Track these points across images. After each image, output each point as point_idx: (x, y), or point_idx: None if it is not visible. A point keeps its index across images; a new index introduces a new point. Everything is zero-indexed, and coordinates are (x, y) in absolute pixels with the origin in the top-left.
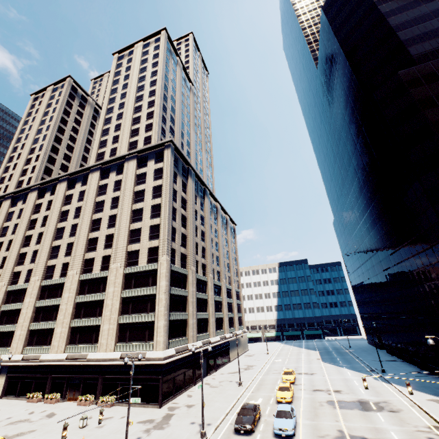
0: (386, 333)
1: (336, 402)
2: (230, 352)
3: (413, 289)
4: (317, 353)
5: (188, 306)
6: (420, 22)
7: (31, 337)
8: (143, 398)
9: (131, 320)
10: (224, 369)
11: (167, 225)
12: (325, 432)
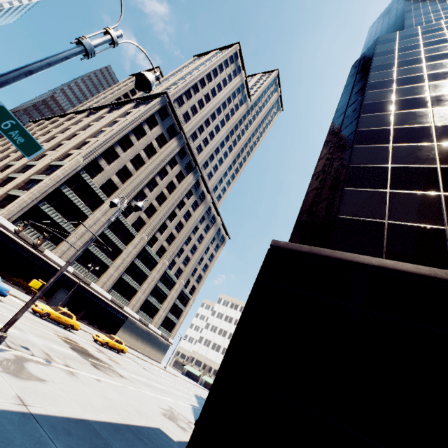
0: None
1: (75, 343)
2: (120, 330)
3: None
4: None
5: (81, 225)
6: (438, 4)
7: None
8: None
9: (15, 193)
10: (89, 327)
11: (105, 139)
12: None
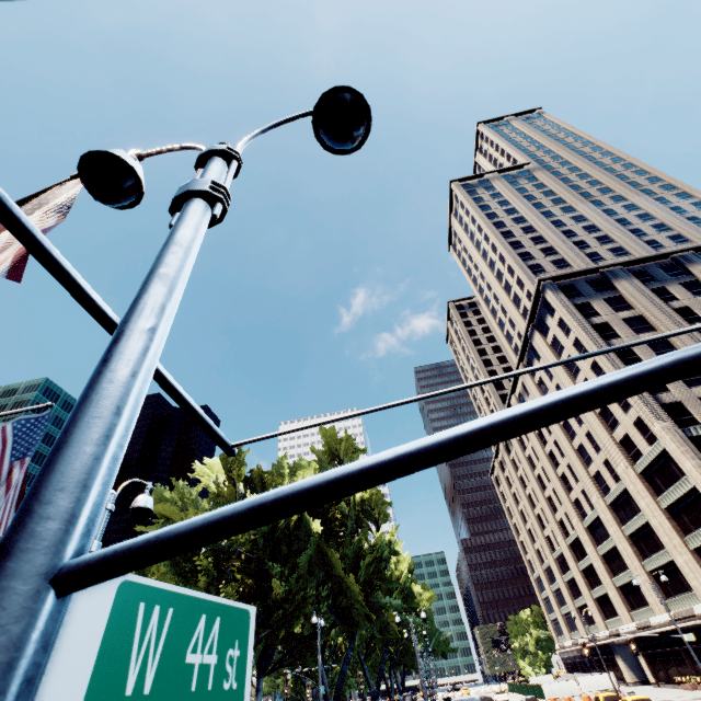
0: None
1: None
2: None
3: None
4: None
5: None
6: None
7: (627, 598)
8: None
9: (700, 540)
10: None
11: None
12: None
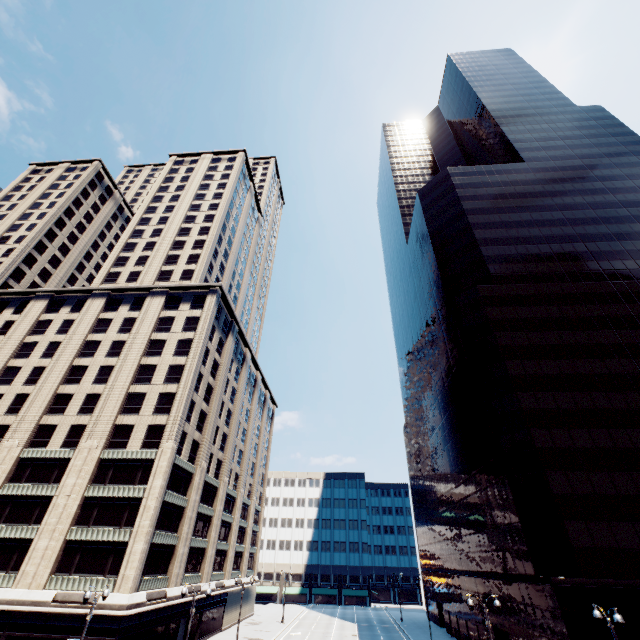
0: (448, 600)
1: None
2: (224, 614)
3: (477, 535)
4: (354, 626)
5: (182, 525)
6: (501, 244)
7: None
8: None
9: (90, 536)
10: None
11: (186, 397)
12: None
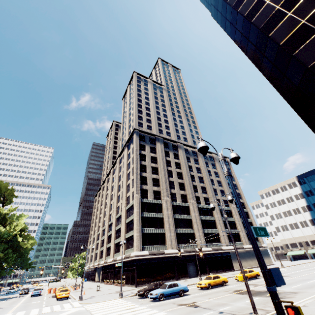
0: None
1: (242, 290)
2: (233, 262)
3: None
4: None
5: (164, 224)
6: None
7: (107, 252)
8: (132, 281)
9: (128, 236)
10: (218, 274)
11: (135, 176)
12: (183, 302)
